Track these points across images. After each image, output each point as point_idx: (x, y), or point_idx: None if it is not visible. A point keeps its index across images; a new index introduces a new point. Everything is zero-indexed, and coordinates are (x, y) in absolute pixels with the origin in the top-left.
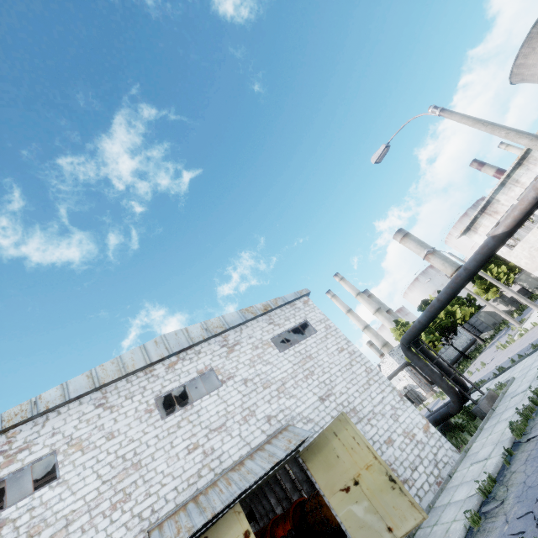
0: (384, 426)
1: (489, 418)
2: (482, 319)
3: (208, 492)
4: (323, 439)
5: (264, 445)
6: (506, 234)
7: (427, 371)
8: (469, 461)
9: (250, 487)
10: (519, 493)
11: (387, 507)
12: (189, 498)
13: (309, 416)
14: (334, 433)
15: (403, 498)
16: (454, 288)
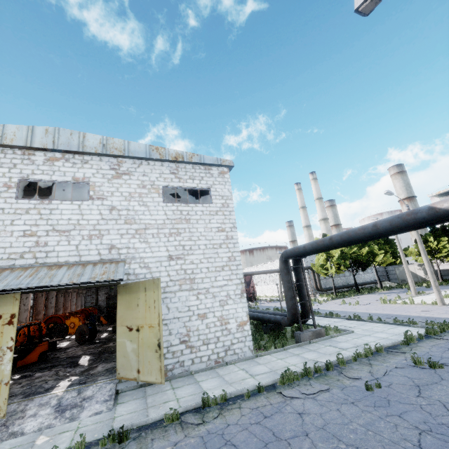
0: (208, 304)
1: (300, 346)
2: (397, 271)
3: (15, 271)
4: (136, 287)
5: (89, 264)
6: (448, 214)
7: (285, 287)
8: (247, 365)
9: (58, 285)
10: (213, 431)
11: (146, 359)
12: (3, 266)
13: (149, 264)
14: (145, 288)
15: (158, 362)
16: (351, 237)
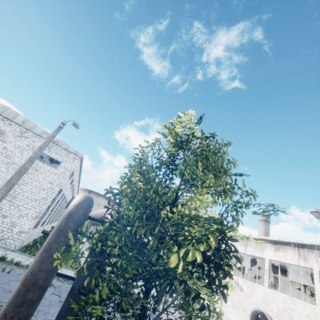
0: (12, 212)
1: None
2: None
3: None
4: None
5: None
6: None
7: None
8: None
9: None
10: None
11: None
12: None
13: (0, 179)
14: None
15: None
16: None
